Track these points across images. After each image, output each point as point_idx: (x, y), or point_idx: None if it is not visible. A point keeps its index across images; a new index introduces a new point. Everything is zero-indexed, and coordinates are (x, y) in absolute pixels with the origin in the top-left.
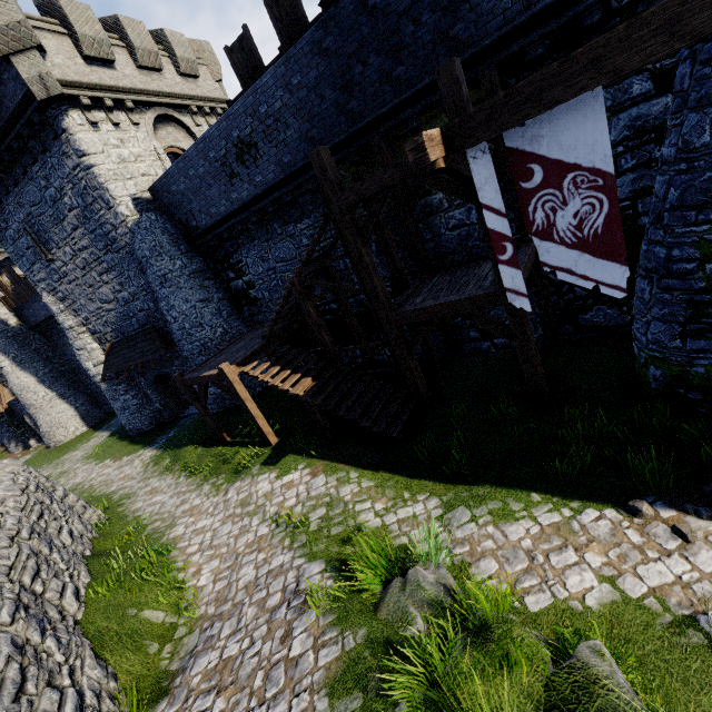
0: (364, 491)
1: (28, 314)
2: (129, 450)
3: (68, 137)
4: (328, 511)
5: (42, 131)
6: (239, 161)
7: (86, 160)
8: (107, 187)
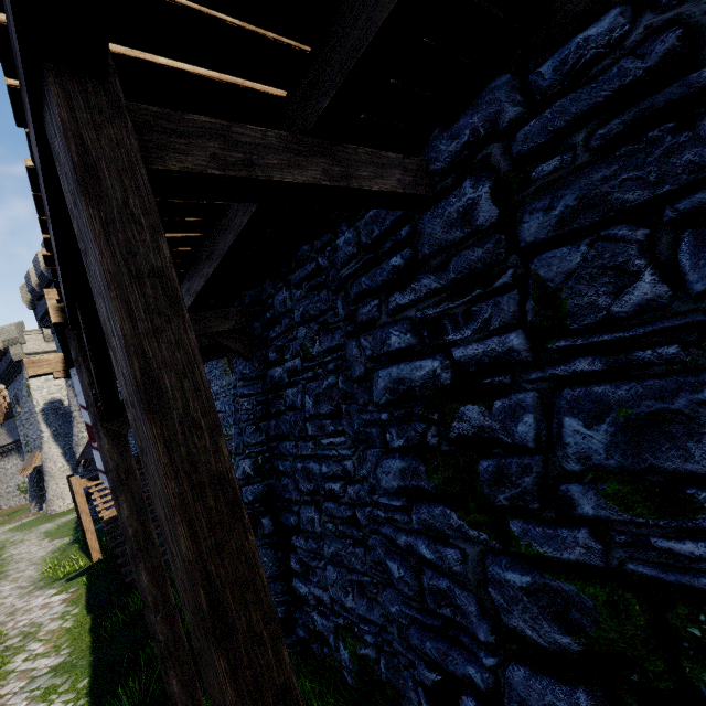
0: (56, 630)
1: None
2: (66, 533)
3: None
4: (18, 641)
5: None
6: None
7: None
8: None
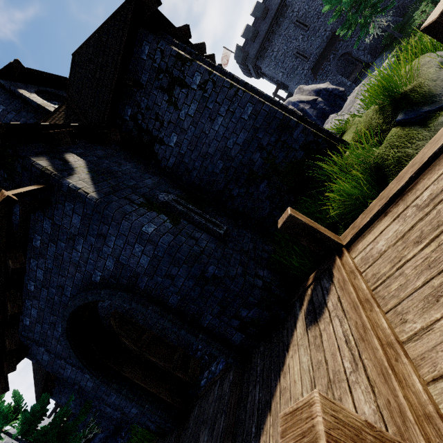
0: None
1: None
2: None
3: None
4: None
5: None
6: None
7: None
8: None
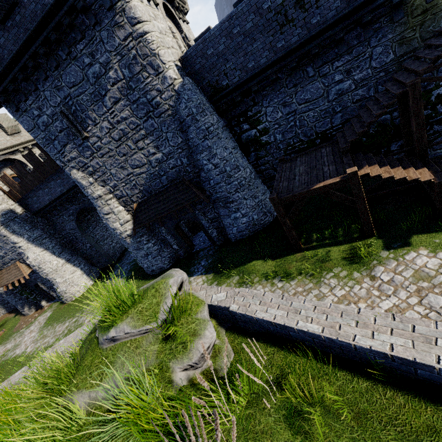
0: None
1: (32, 202)
2: None
3: (123, 5)
4: None
5: (94, 3)
6: (297, 6)
7: (140, 28)
8: (158, 53)
